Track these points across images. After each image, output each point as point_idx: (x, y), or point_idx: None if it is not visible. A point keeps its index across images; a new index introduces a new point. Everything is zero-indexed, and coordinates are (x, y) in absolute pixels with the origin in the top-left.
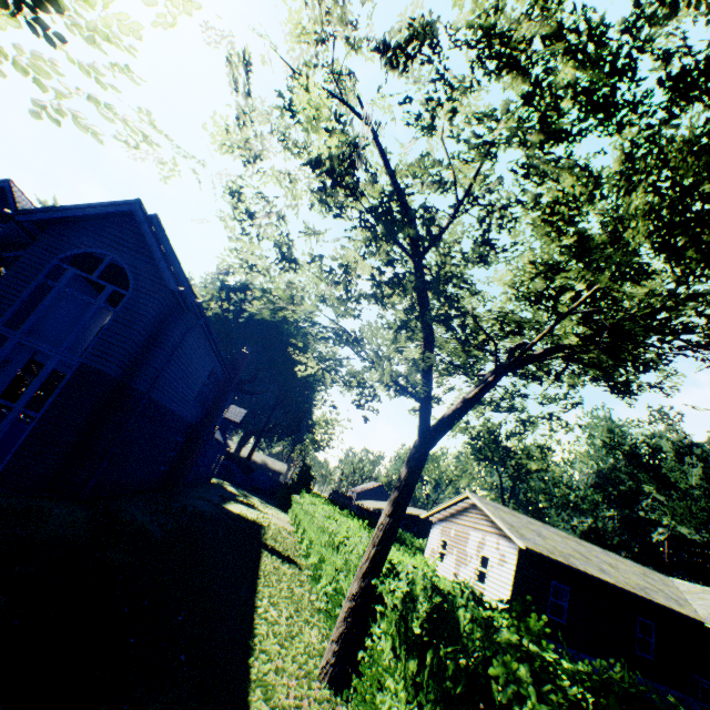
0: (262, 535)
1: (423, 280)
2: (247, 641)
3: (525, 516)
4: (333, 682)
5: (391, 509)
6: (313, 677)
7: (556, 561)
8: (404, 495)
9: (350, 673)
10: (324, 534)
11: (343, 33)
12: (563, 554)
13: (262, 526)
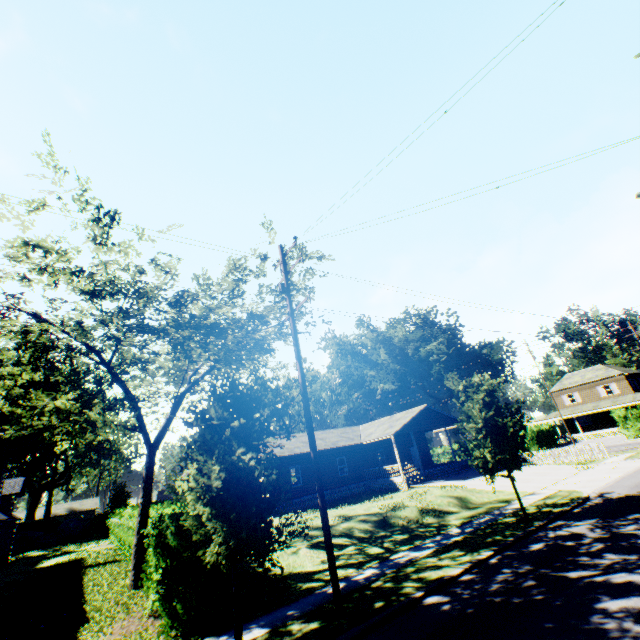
0: (83, 563)
1: (116, 375)
2: (82, 603)
3: (276, 436)
4: (137, 586)
5: (143, 493)
6: (126, 591)
7: (285, 456)
8: (148, 483)
9: (144, 577)
10: (131, 529)
11: (7, 275)
12: (291, 449)
13: (82, 558)
